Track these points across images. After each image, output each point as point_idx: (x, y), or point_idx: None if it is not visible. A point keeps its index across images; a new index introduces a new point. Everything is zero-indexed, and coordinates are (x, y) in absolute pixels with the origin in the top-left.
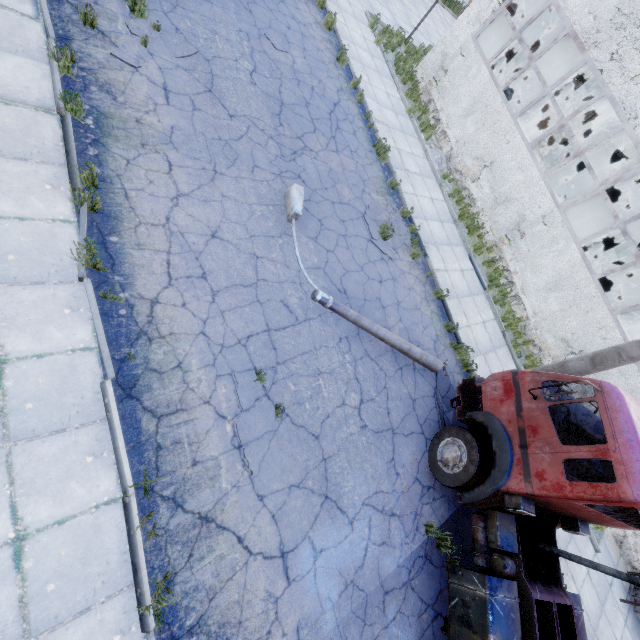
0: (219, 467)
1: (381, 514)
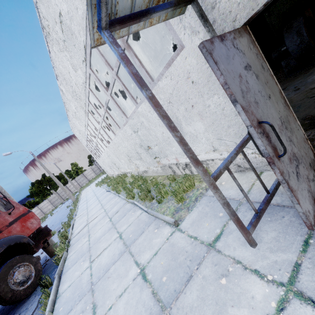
0: None
1: None
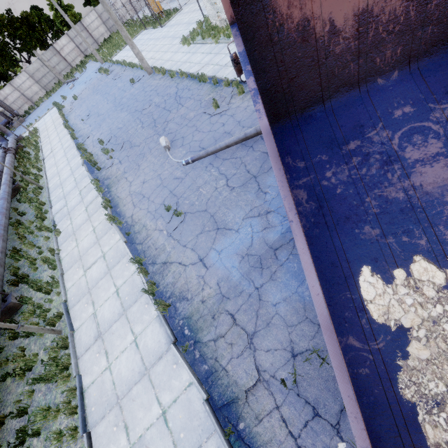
0: (165, 246)
1: (258, 217)
